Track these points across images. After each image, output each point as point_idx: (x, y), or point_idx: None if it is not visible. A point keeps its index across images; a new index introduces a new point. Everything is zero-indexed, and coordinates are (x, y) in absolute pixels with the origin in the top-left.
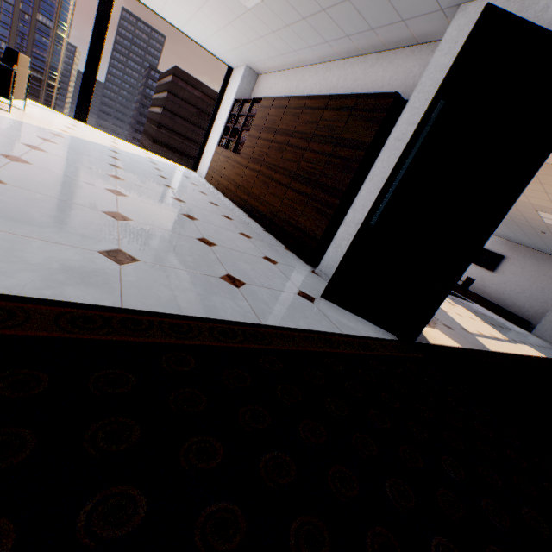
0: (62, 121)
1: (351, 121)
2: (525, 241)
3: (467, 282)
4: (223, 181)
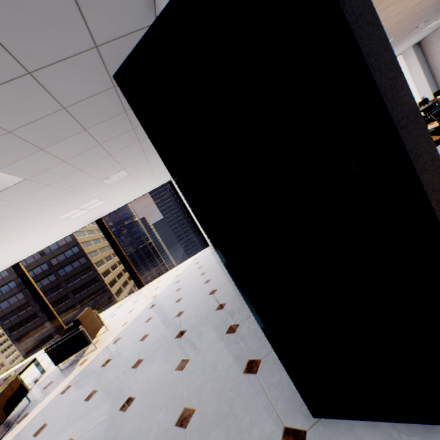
0: (129, 306)
1: None
2: None
3: None
4: None
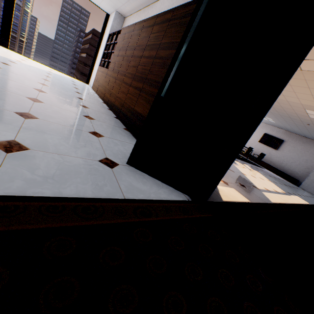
0: None
1: (168, 29)
2: (297, 131)
3: (261, 156)
4: (99, 88)
